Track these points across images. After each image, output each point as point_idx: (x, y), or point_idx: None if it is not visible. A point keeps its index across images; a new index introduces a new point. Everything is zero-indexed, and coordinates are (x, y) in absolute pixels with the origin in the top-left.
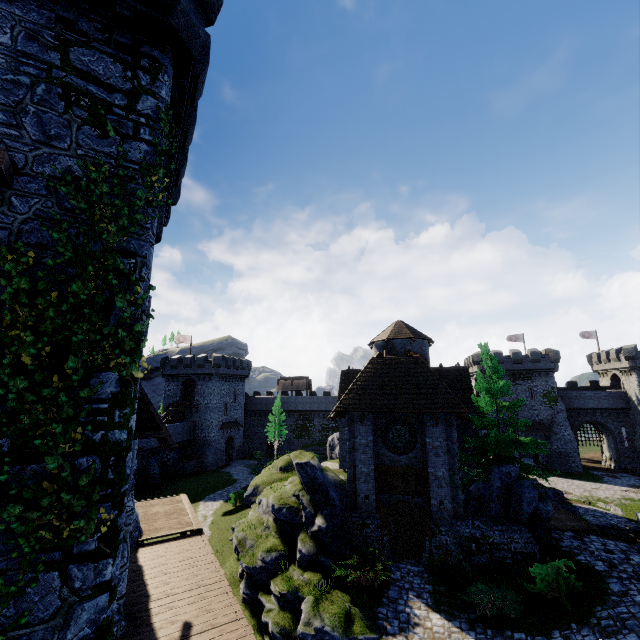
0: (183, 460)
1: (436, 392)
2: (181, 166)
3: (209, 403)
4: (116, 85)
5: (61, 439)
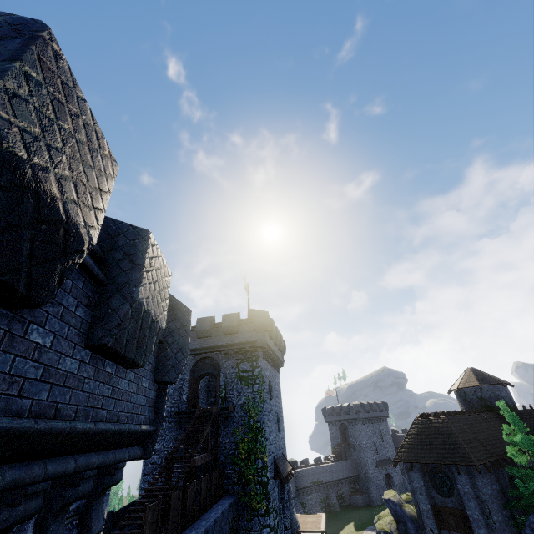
0: (354, 493)
1: (456, 447)
2: (280, 347)
3: (360, 443)
4: (249, 369)
5: (253, 479)
